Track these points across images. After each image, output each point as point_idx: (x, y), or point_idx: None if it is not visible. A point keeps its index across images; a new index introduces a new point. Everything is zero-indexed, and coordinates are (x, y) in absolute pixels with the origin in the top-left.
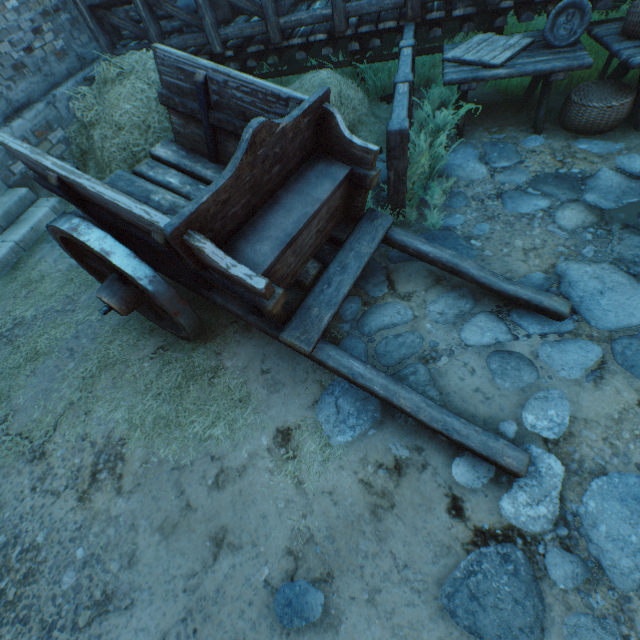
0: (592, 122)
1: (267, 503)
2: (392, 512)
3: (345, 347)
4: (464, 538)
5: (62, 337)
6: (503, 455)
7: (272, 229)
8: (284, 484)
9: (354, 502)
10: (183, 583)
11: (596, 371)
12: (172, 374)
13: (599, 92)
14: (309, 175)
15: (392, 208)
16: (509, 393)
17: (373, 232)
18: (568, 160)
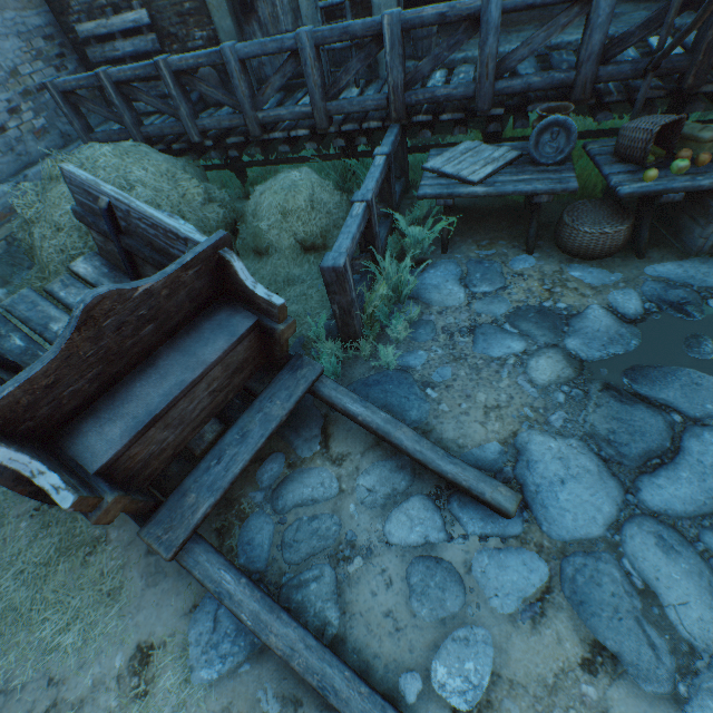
0: (586, 247)
1: None
2: None
3: (250, 527)
4: None
5: None
6: None
7: (134, 403)
8: None
9: None
10: None
11: (536, 604)
12: (46, 543)
13: (594, 213)
14: (205, 326)
15: (345, 339)
16: (426, 624)
17: (293, 386)
18: (557, 289)
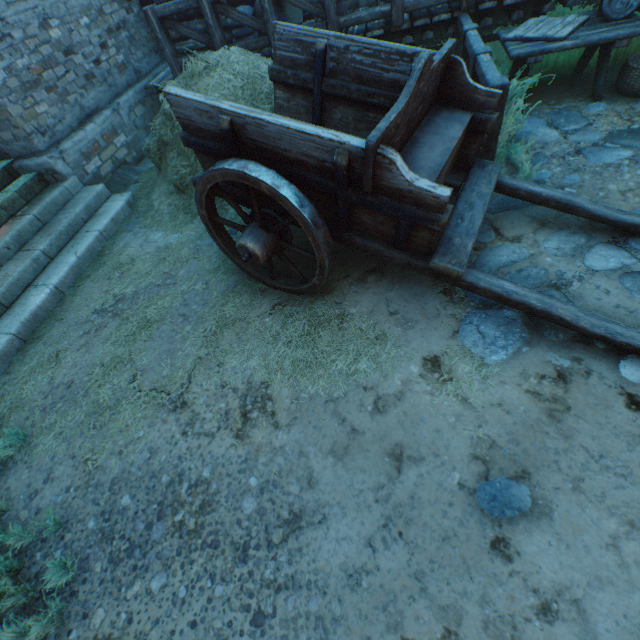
0: None
1: (436, 420)
2: (569, 413)
3: None
4: None
5: (170, 306)
6: None
7: (421, 161)
8: (448, 402)
9: (527, 409)
10: (372, 495)
11: None
12: (297, 324)
13: None
14: (436, 121)
15: None
16: None
17: (487, 177)
18: (635, 119)
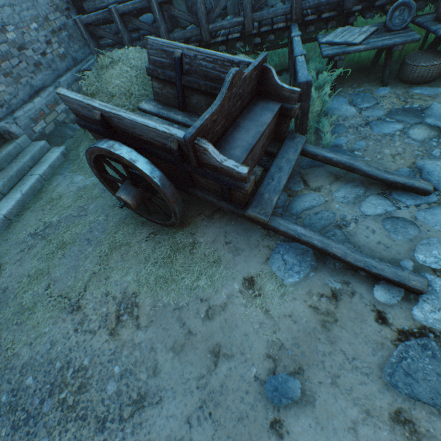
0: (421, 76)
1: (246, 326)
2: (336, 324)
3: None
4: (391, 337)
5: (80, 232)
6: (409, 280)
7: (239, 141)
8: (256, 313)
9: (308, 320)
10: (195, 383)
11: None
12: (163, 249)
13: (423, 57)
14: (255, 109)
15: None
16: (402, 243)
17: (295, 146)
18: (408, 100)
